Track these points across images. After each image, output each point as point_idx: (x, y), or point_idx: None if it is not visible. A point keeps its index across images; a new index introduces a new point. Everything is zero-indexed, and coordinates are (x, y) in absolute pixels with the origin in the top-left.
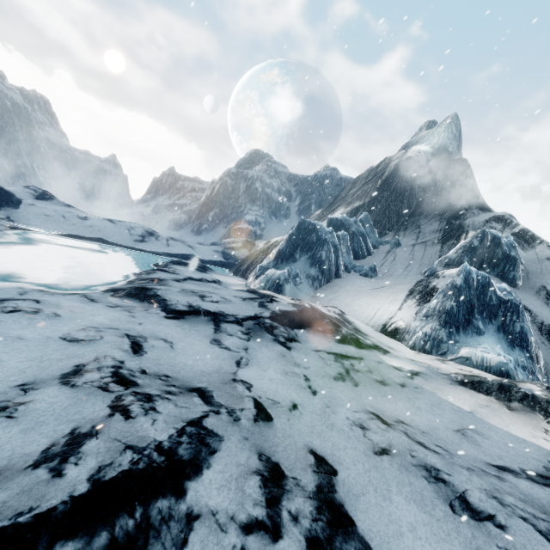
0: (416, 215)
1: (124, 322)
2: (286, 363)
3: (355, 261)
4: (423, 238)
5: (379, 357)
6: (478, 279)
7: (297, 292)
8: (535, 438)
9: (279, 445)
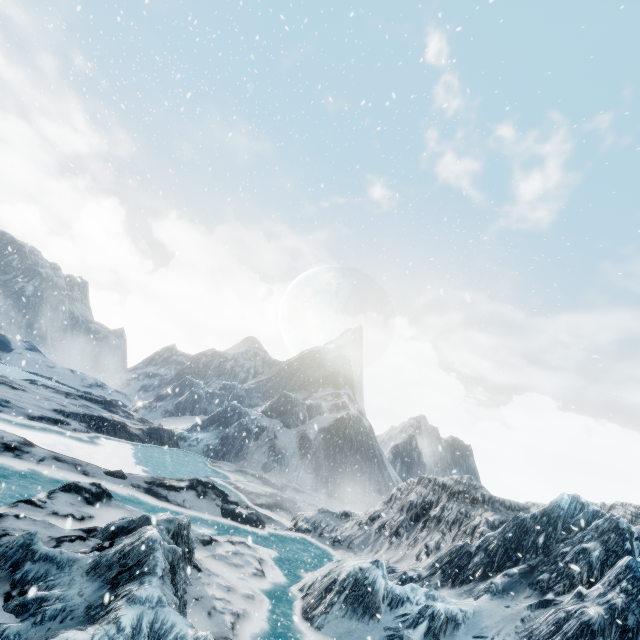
0: (297, 389)
1: (9, 377)
2: (56, 396)
3: None
4: None
5: (114, 415)
6: (235, 410)
7: (147, 415)
8: None
9: (18, 386)
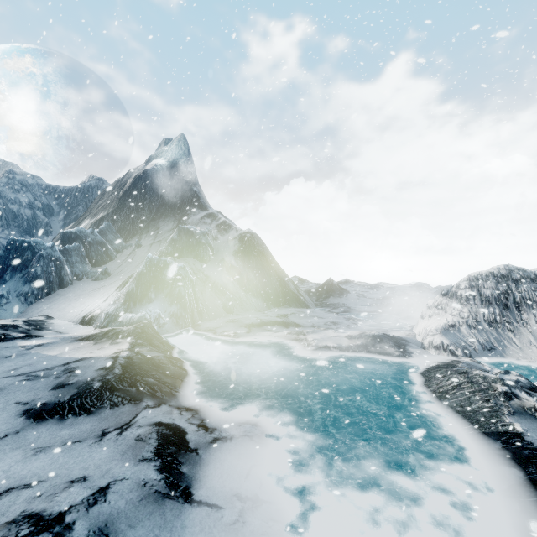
0: (157, 219)
1: None
2: None
3: (94, 268)
4: (160, 237)
5: (16, 343)
6: (158, 264)
7: (0, 313)
8: (84, 354)
9: None
